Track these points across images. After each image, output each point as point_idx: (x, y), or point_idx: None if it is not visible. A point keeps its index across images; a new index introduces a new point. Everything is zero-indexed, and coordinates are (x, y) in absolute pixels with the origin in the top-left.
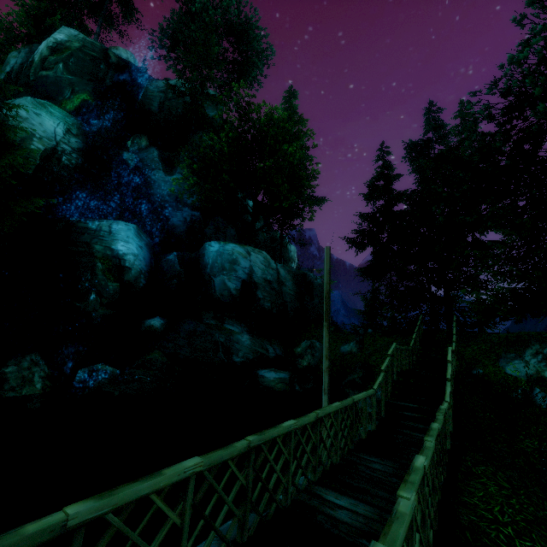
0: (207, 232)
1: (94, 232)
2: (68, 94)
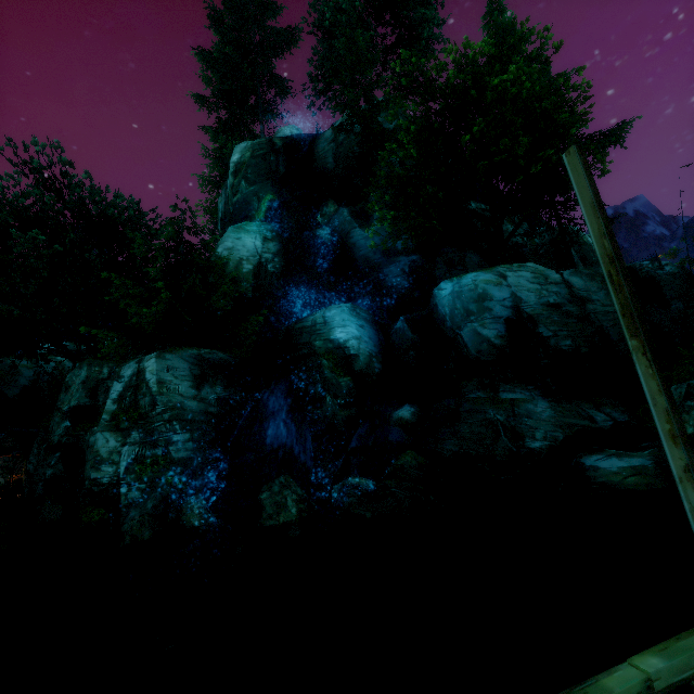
0: (436, 274)
1: (310, 329)
2: (256, 205)
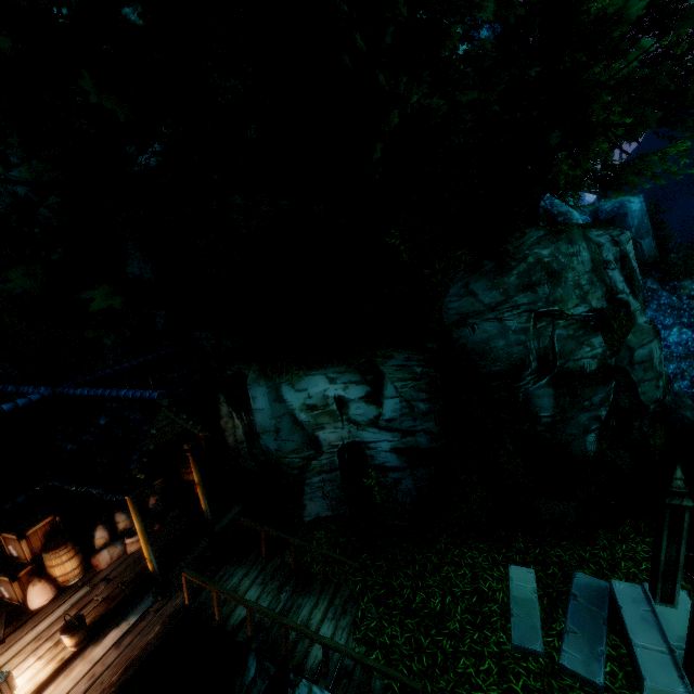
0: None
1: (567, 217)
2: None
